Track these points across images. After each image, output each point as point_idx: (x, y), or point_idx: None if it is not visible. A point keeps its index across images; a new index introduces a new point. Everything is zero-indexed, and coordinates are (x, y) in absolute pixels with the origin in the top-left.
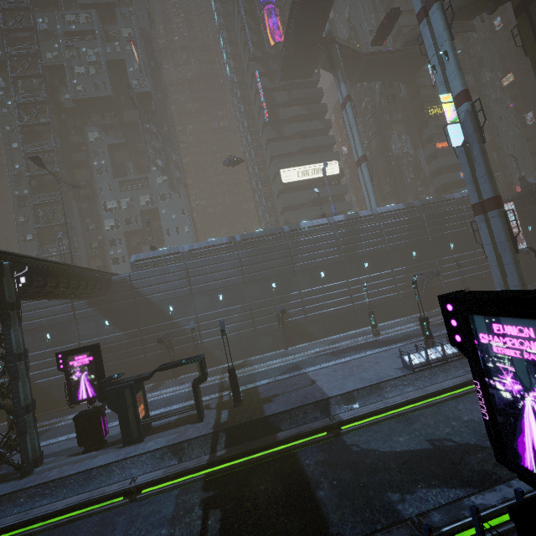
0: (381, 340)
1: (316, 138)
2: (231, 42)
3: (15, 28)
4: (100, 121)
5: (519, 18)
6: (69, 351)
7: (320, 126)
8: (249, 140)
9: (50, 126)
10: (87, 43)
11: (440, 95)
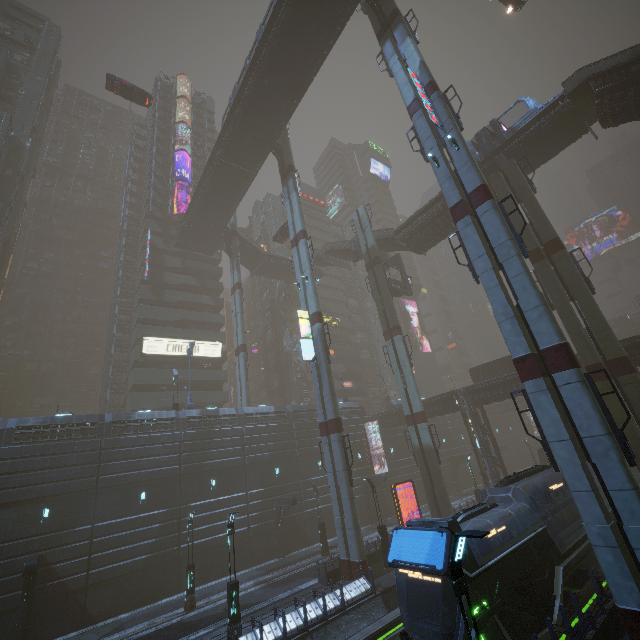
0: (189, 620)
1: (202, 313)
2: (134, 193)
3: None
4: None
5: (369, 272)
6: None
7: (211, 303)
8: (119, 292)
9: None
10: None
11: (298, 310)
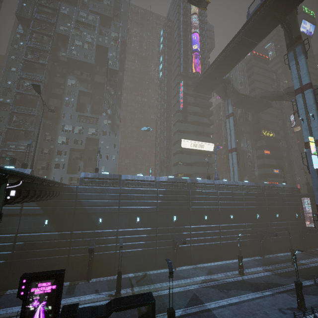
0: (249, 281)
1: (204, 127)
2: (168, 61)
3: (45, 5)
4: (78, 75)
5: None
6: (36, 276)
7: (207, 122)
8: (165, 116)
9: (45, 66)
10: (88, 30)
11: (308, 137)
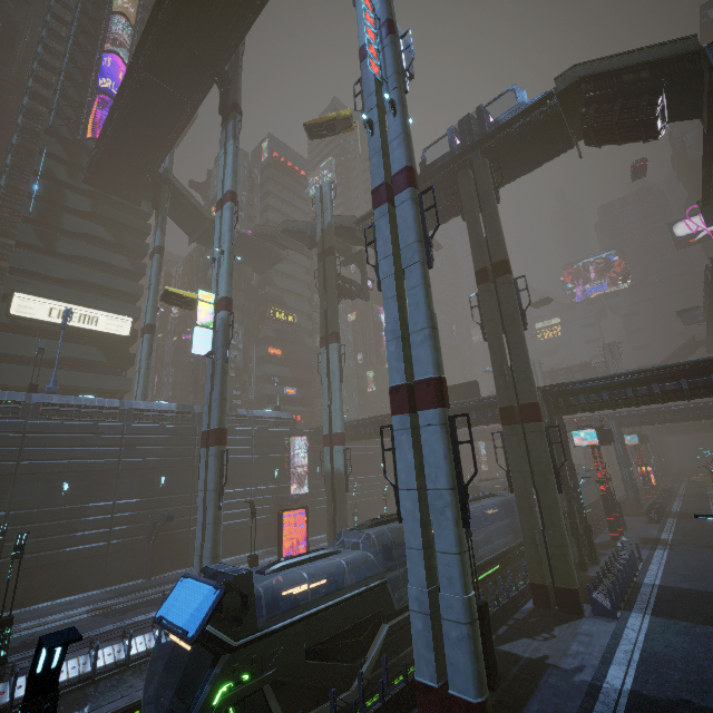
0: None
1: (112, 277)
2: (36, 97)
3: None
4: None
5: (320, 264)
6: None
7: (126, 266)
8: None
9: None
10: None
11: (200, 290)
